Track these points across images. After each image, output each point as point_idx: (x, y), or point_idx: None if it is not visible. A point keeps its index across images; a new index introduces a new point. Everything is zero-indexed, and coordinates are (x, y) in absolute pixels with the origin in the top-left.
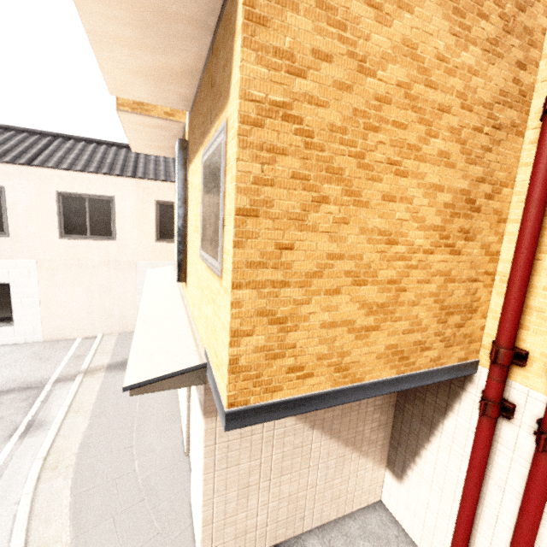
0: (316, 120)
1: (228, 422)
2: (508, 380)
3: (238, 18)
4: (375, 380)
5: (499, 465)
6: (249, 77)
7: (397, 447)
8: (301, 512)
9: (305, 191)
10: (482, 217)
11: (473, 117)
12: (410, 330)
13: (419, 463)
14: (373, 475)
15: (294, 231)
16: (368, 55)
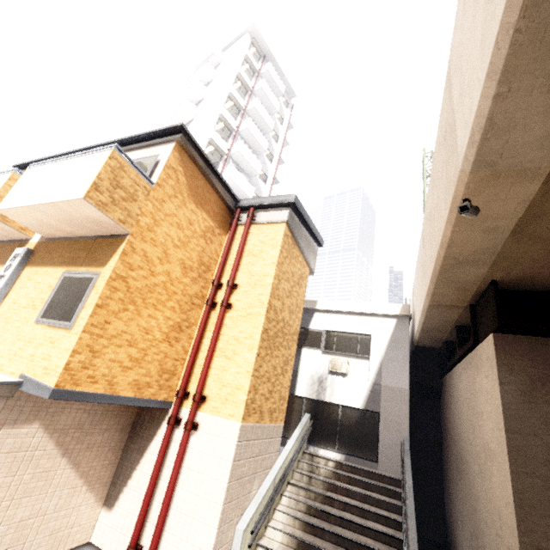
0: (133, 284)
1: (52, 394)
2: (182, 408)
3: (119, 250)
4: (124, 396)
5: (171, 454)
6: (117, 267)
7: (116, 482)
8: (22, 543)
9: (122, 305)
10: (184, 334)
11: (185, 299)
12: (146, 375)
13: (129, 483)
14: (91, 512)
15: (113, 317)
16: (155, 271)
